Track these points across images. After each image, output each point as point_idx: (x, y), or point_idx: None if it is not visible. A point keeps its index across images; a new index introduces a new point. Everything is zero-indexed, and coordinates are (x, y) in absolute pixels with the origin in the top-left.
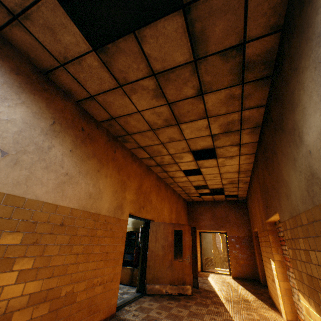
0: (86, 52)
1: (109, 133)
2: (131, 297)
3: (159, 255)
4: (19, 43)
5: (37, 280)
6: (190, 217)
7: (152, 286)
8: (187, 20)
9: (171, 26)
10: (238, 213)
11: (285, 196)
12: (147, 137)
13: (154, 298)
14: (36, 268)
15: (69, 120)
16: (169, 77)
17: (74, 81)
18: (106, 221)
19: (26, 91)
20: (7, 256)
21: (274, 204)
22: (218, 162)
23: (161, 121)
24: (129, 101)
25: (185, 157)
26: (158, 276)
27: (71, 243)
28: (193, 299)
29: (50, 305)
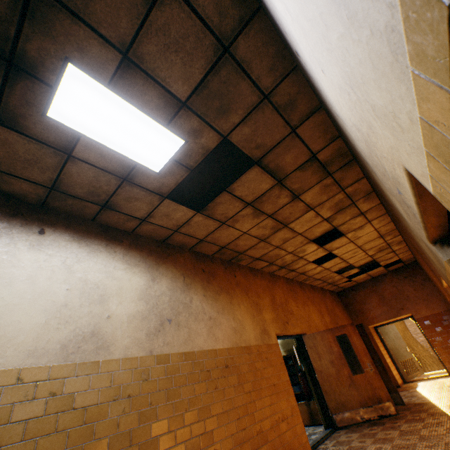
0: (192, 216)
1: (223, 261)
2: (321, 435)
3: (331, 373)
4: (145, 232)
5: (231, 422)
6: (351, 311)
7: (340, 416)
8: (262, 167)
9: (251, 175)
10: (415, 282)
11: (430, 260)
12: (260, 248)
13: (349, 430)
14: (226, 411)
15: (191, 268)
16: (262, 200)
17: (186, 236)
18: (259, 351)
19: (160, 264)
20: (204, 403)
21: (432, 268)
22: (348, 238)
23: (268, 231)
24: (233, 229)
25: (307, 249)
26: (342, 400)
27: (240, 382)
28: (401, 418)
29: (250, 445)
